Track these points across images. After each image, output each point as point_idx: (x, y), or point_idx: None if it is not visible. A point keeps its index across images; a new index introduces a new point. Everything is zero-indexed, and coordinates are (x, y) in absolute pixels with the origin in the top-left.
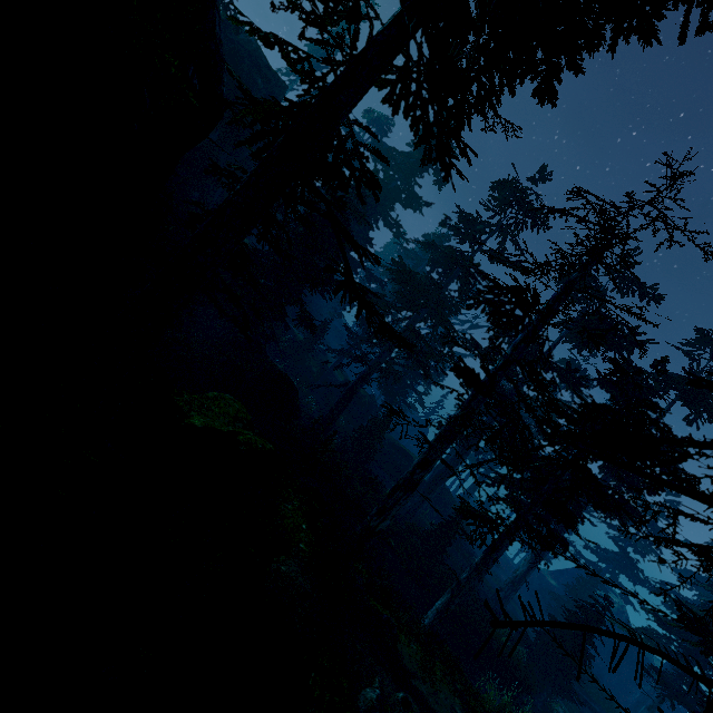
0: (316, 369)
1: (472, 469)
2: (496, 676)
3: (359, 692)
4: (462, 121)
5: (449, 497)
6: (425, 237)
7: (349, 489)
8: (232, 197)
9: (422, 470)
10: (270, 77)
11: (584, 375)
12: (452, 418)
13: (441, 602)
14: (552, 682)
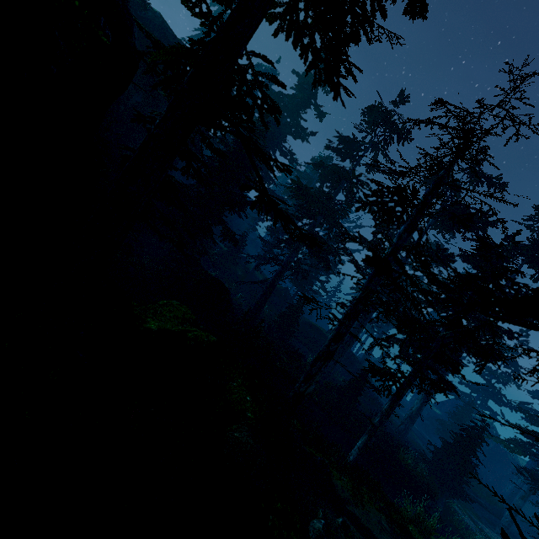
0: (241, 272)
1: (368, 334)
2: (406, 490)
3: (308, 524)
4: (341, 51)
5: (353, 358)
6: (313, 161)
7: (278, 362)
8: (153, 131)
9: (336, 343)
10: (176, 45)
11: (451, 253)
12: (357, 299)
13: (361, 442)
14: (448, 488)
